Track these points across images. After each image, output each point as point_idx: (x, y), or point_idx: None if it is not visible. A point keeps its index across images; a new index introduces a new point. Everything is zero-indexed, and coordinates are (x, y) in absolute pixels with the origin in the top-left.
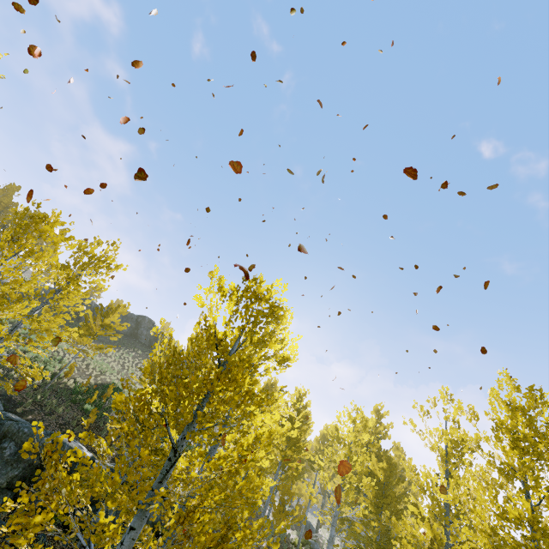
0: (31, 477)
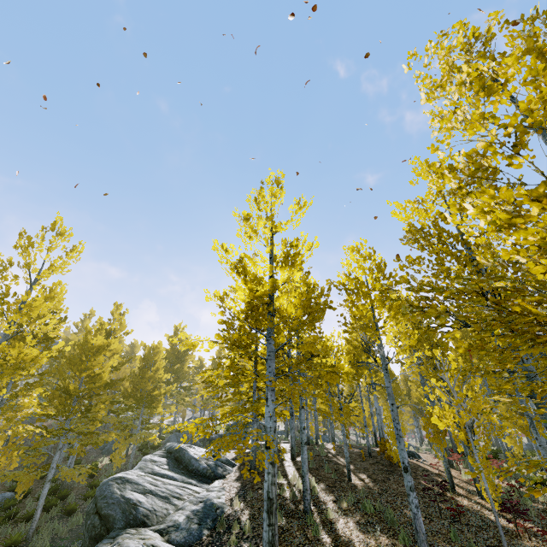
0: None
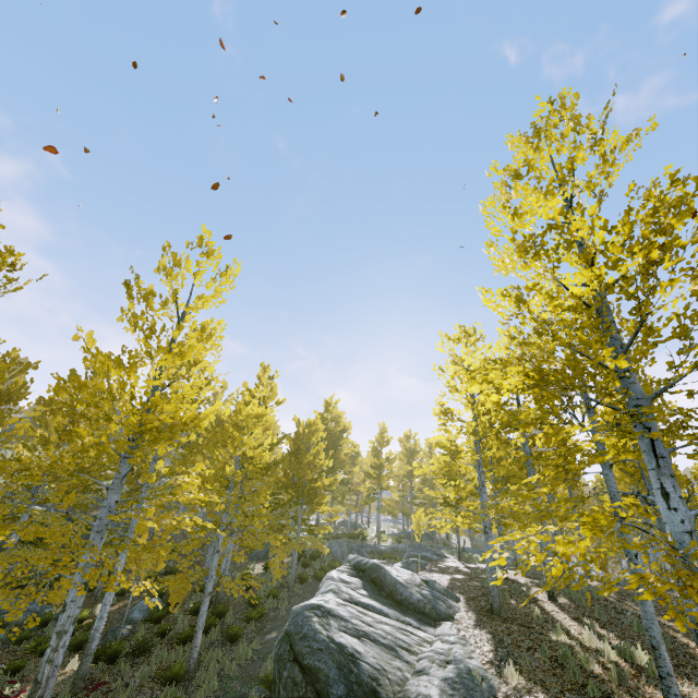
0: None
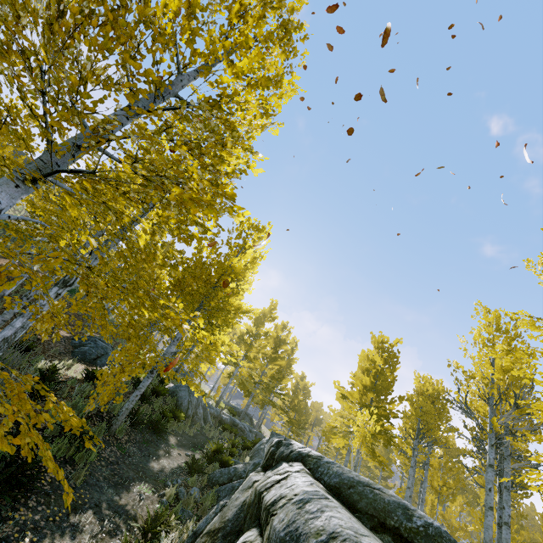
0: None
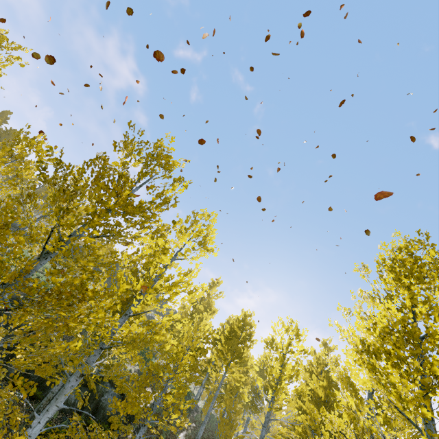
0: (12, 349)
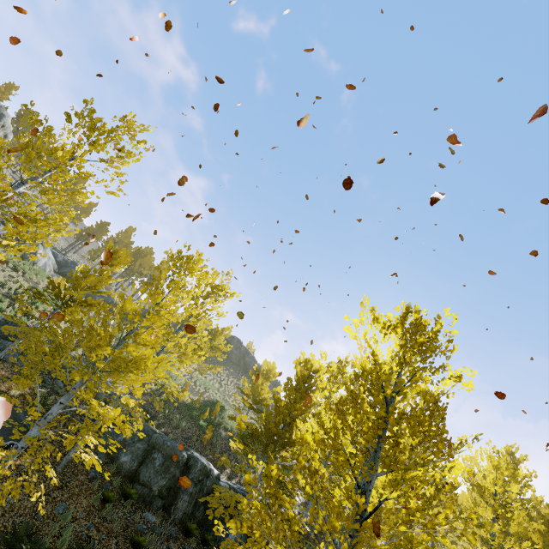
0: (174, 488)
